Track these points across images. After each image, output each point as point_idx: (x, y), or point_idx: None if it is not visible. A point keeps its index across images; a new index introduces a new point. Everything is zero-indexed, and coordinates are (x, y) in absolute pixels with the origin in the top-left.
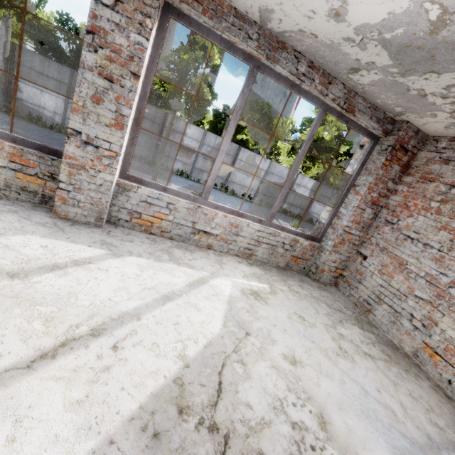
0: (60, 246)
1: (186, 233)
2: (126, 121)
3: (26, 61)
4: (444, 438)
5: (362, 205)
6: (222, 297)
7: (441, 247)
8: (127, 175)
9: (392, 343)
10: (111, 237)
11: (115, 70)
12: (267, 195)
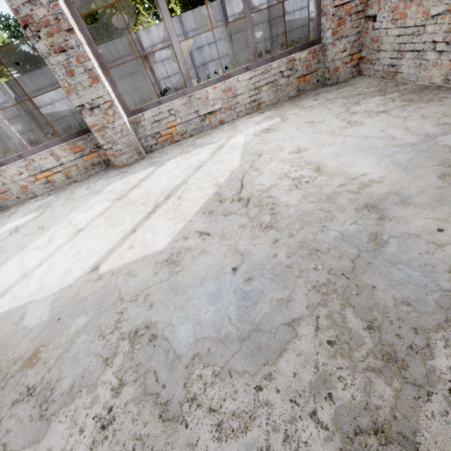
0: (130, 179)
1: (198, 124)
2: (96, 73)
3: (24, 89)
4: (448, 129)
5: None
6: (238, 147)
7: None
8: (131, 112)
9: (422, 86)
10: (153, 159)
11: (59, 40)
12: (285, 32)
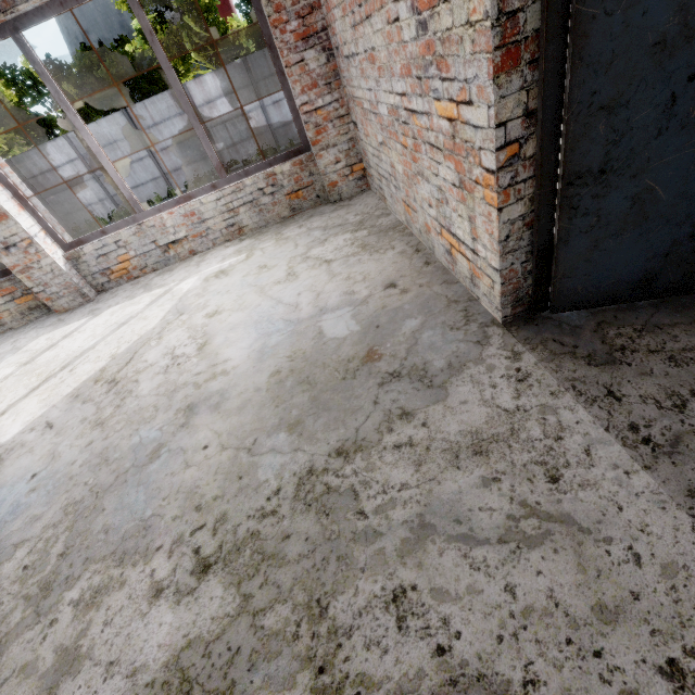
0: (58, 333)
1: (160, 256)
2: (2, 209)
3: (33, 169)
4: (346, 301)
5: (291, 58)
6: (177, 297)
7: (355, 48)
8: (68, 246)
9: (396, 223)
10: (99, 303)
11: None
12: None
